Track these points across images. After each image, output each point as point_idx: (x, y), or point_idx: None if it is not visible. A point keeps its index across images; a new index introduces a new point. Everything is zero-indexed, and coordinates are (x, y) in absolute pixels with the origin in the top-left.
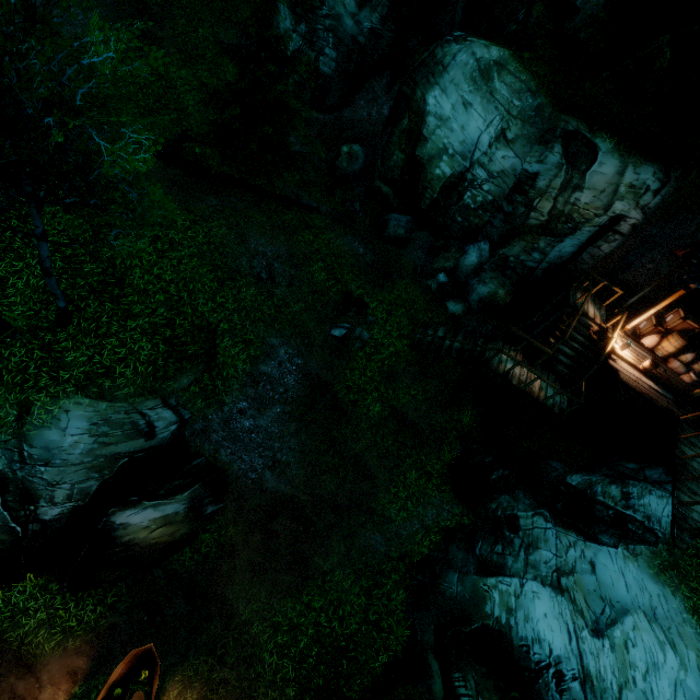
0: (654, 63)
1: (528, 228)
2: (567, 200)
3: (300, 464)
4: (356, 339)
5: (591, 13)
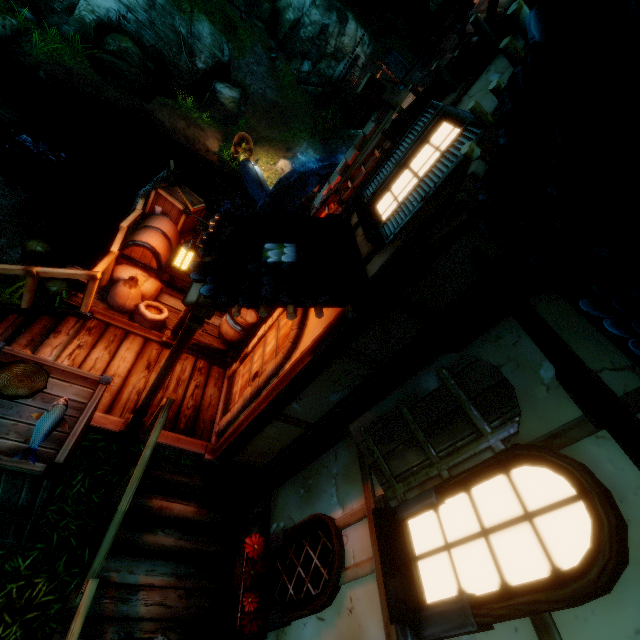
0: None
1: (327, 55)
2: (340, 41)
3: (277, 91)
4: (277, 67)
5: None
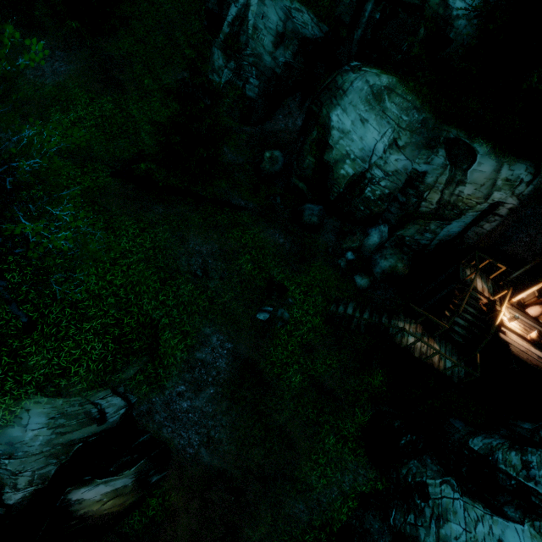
0: (522, 87)
1: (420, 214)
2: (452, 192)
3: (231, 439)
4: (278, 319)
5: (462, 42)
